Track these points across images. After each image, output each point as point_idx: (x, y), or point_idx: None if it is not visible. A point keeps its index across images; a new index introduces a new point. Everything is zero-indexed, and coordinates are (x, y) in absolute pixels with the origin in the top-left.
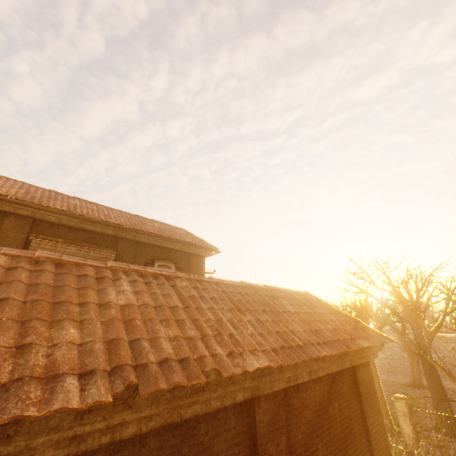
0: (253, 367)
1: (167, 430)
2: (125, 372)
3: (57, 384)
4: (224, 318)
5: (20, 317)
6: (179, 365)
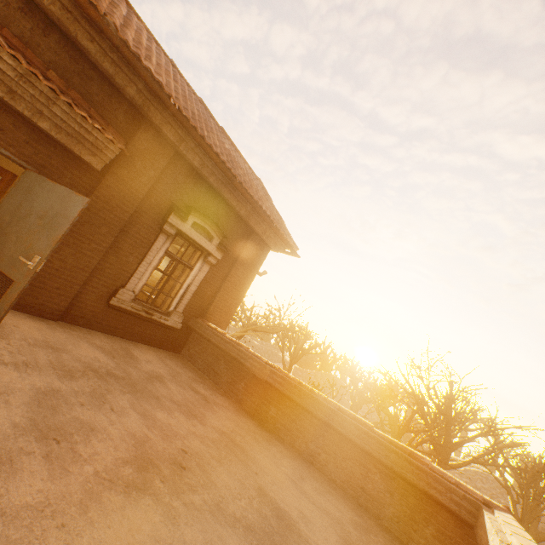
0: None
1: None
2: None
3: None
4: None
5: None
6: None
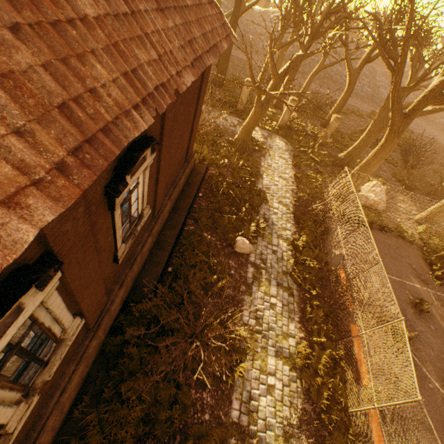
0: (189, 84)
1: None
2: (149, 102)
3: (132, 117)
4: (158, 26)
5: (53, 54)
6: (162, 90)
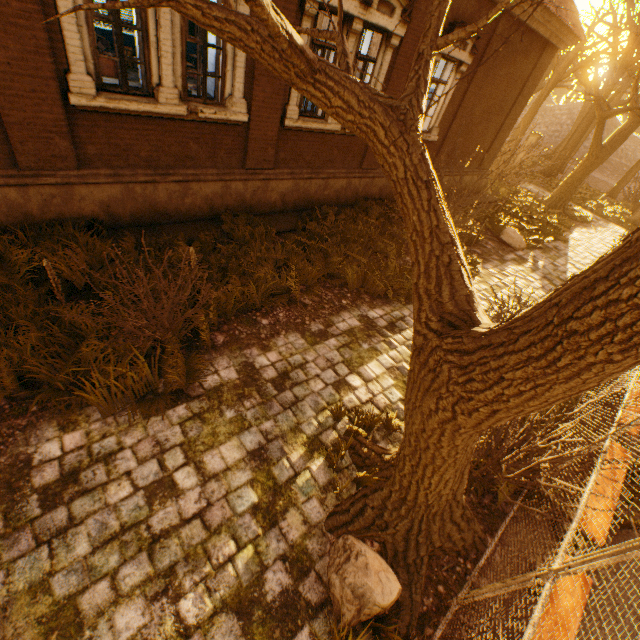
0: None
1: (476, 2)
2: None
3: None
4: None
5: None
6: None
